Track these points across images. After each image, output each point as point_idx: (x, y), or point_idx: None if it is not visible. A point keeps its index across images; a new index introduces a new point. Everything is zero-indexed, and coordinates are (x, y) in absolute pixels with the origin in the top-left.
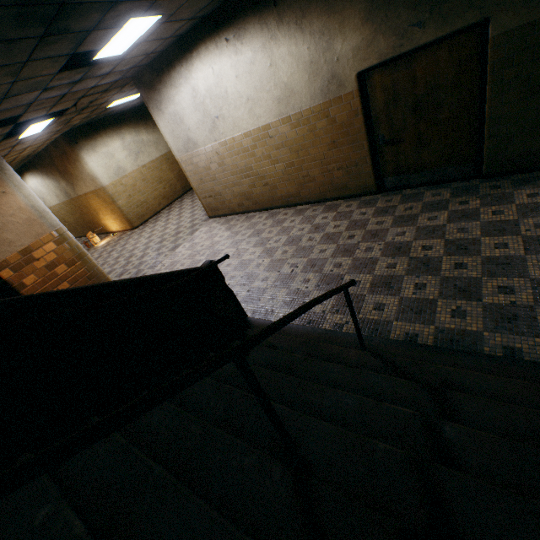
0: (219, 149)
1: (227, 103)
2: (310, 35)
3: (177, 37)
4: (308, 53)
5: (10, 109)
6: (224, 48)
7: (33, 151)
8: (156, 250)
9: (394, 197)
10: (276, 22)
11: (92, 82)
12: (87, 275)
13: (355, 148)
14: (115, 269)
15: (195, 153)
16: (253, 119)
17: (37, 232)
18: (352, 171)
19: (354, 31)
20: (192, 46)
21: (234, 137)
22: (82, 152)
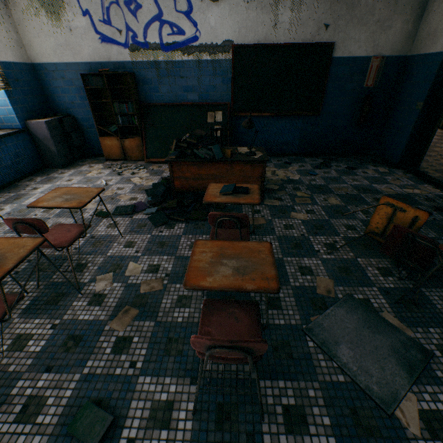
0: None
1: None
2: None
3: None
4: None
5: None
6: None
7: None
8: None
9: (442, 131)
10: None
11: None
12: None
13: None
14: None
15: None
16: None
17: None
18: None
19: None
20: None
21: None
22: None
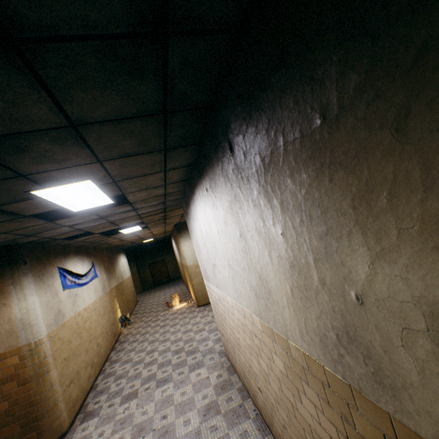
0: (220, 297)
1: (217, 255)
2: (283, 209)
3: (182, 181)
4: (284, 242)
5: (61, 234)
6: (207, 197)
7: (164, 230)
8: (161, 363)
9: None
10: (236, 175)
11: (126, 214)
12: (31, 399)
13: None
14: (131, 360)
15: (209, 284)
16: (236, 291)
17: (11, 343)
18: None
19: (431, 241)
20: (194, 189)
21: (226, 296)
22: (181, 238)
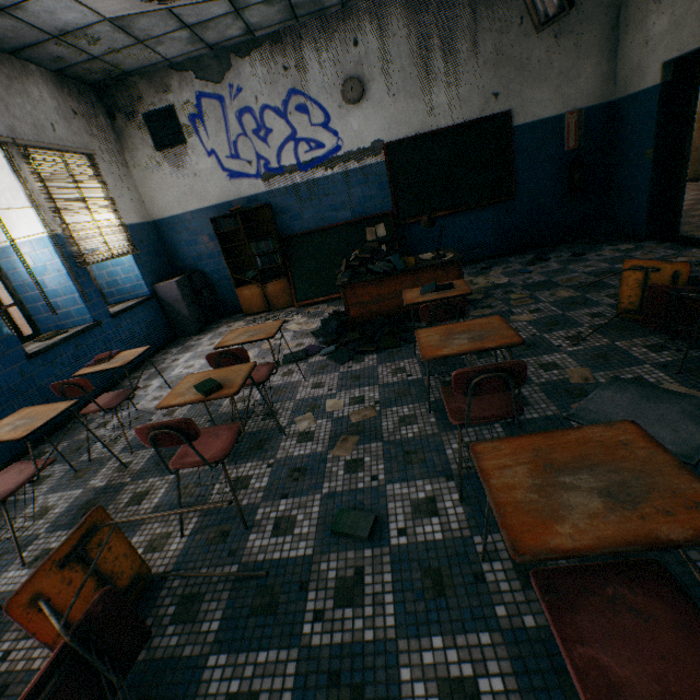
0: None
1: None
2: None
3: None
4: None
5: None
6: None
7: None
8: None
9: None
10: None
11: None
12: None
13: (699, 135)
14: None
15: None
16: None
17: None
18: (691, 156)
19: None
20: None
21: None
22: None
